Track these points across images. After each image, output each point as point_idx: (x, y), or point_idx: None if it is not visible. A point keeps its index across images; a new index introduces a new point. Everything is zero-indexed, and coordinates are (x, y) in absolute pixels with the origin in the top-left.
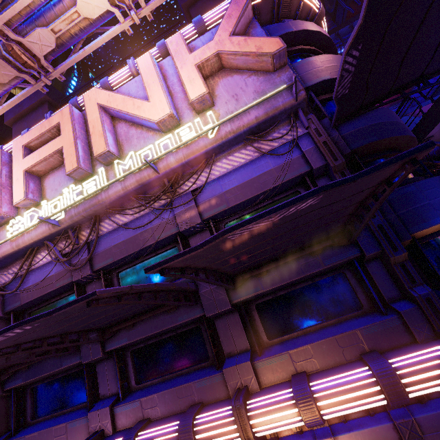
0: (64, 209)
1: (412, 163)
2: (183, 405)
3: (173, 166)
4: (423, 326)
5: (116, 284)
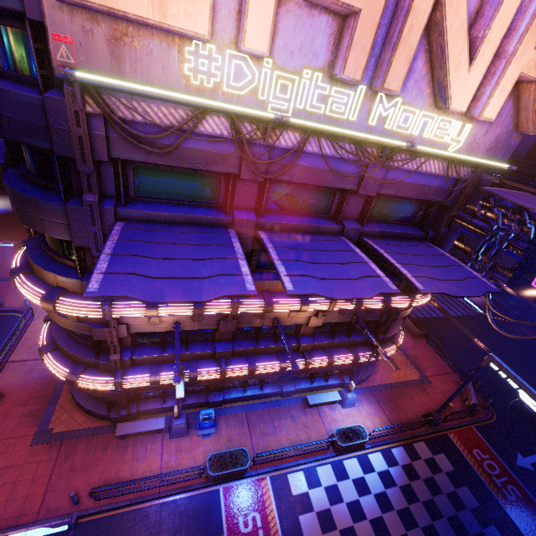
0: (313, 127)
1: (493, 293)
2: None
3: (410, 149)
4: (403, 287)
5: (269, 194)
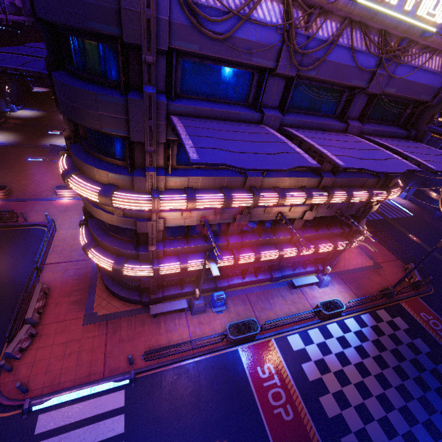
0: (366, 6)
1: None
2: (297, 186)
3: (429, 40)
4: (381, 184)
5: (291, 92)
